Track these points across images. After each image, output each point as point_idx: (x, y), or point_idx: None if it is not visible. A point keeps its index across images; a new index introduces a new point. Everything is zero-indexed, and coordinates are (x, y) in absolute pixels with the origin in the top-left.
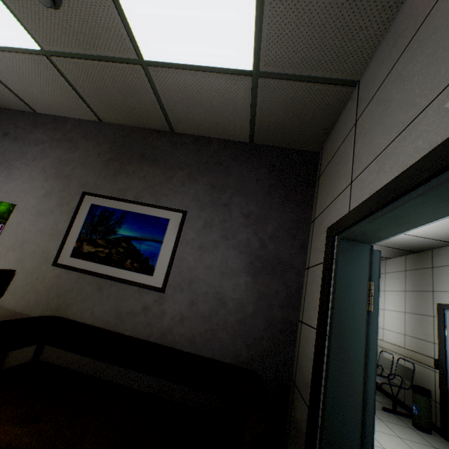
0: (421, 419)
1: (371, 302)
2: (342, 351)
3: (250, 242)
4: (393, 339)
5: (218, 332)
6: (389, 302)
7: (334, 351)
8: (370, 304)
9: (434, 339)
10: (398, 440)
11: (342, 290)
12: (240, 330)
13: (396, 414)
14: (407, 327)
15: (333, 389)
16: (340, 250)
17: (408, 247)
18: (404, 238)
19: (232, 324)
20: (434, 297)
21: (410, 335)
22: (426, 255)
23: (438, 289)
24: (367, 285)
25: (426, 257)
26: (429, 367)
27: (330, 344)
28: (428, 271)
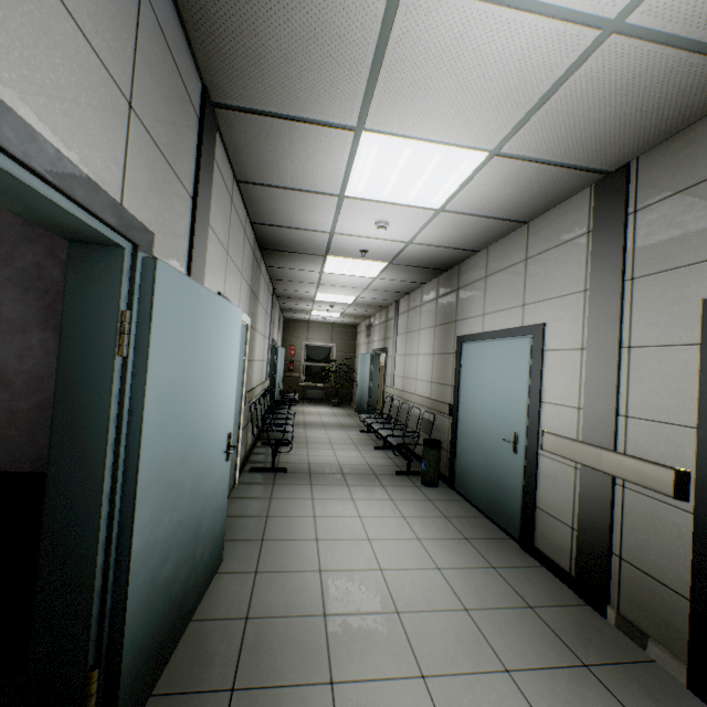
0: (429, 474)
1: (122, 342)
2: (73, 422)
3: (44, 270)
4: (423, 391)
5: (1, 430)
6: (422, 344)
7: (60, 425)
8: (120, 345)
9: (452, 381)
10: (387, 503)
11: (75, 329)
12: (43, 420)
13: (410, 475)
14: (434, 372)
15: (59, 477)
16: (71, 263)
17: (432, 263)
18: (417, 249)
19: (26, 413)
20: (456, 328)
21: (436, 382)
22: (454, 272)
23: (460, 318)
24: (118, 316)
25: (455, 276)
26: (446, 416)
27: (54, 415)
28: (454, 296)
